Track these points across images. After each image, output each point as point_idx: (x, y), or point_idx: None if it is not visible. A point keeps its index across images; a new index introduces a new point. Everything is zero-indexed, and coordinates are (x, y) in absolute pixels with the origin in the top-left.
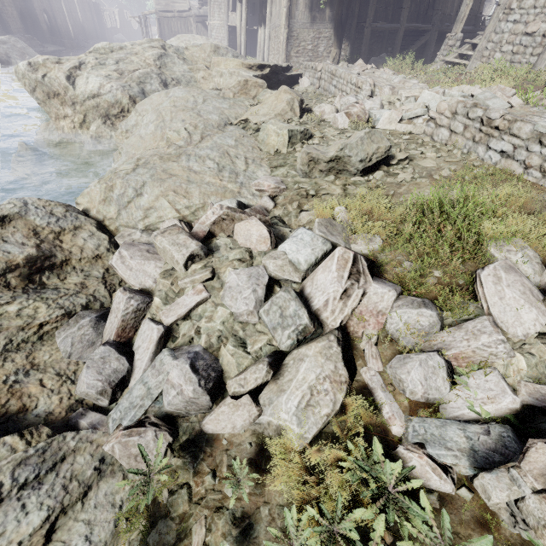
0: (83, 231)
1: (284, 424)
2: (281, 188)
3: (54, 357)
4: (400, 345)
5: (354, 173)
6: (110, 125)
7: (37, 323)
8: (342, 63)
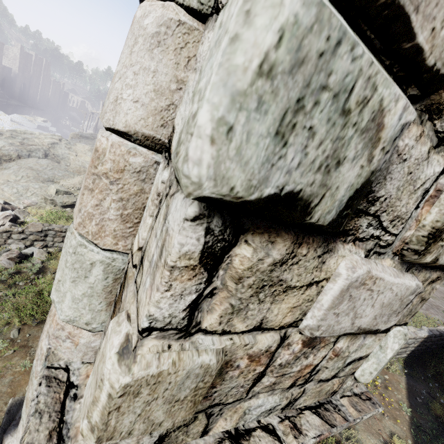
0: None
1: None
2: (32, 204)
3: None
4: None
5: (60, 206)
6: None
7: None
8: None
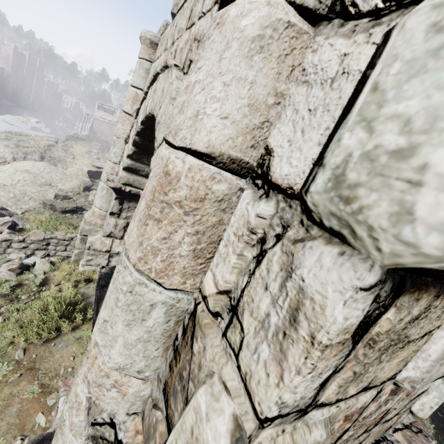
0: None
1: None
2: (30, 209)
3: None
4: None
5: (60, 212)
6: None
7: None
8: None
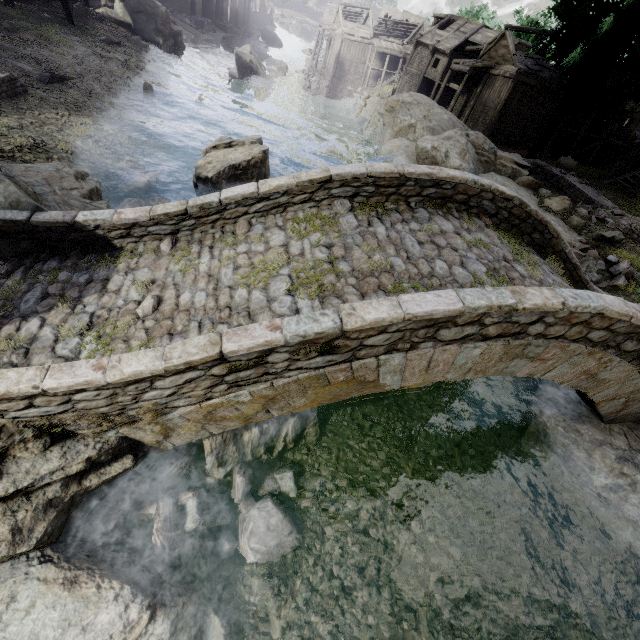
0: None
1: (619, 284)
2: (587, 243)
3: None
4: (637, 278)
5: (611, 243)
6: None
7: None
8: (563, 172)
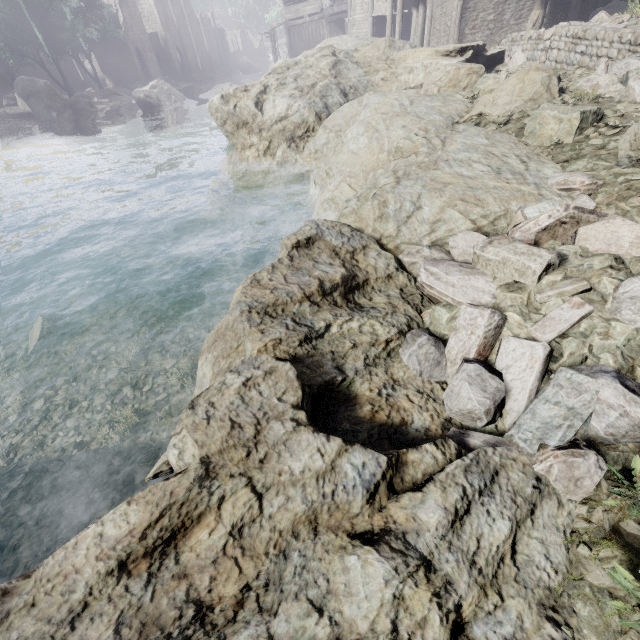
0: (370, 250)
1: None
2: (598, 184)
3: (407, 374)
4: None
5: None
6: (294, 149)
7: (383, 340)
8: (572, 23)
